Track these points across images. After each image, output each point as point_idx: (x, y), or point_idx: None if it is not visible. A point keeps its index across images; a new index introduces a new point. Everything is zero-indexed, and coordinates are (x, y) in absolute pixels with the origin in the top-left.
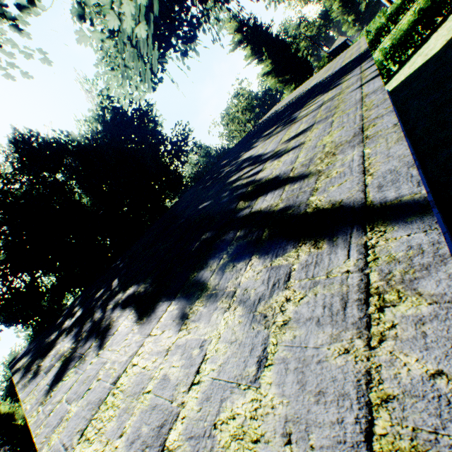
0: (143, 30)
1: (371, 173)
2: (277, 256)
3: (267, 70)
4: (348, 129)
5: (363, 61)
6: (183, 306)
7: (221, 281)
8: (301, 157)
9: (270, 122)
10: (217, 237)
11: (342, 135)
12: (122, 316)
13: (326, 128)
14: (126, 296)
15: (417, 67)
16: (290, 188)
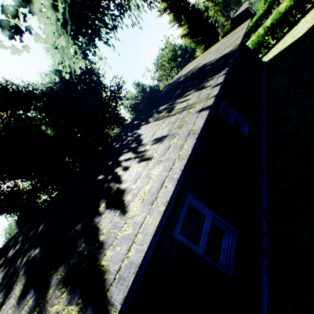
0: (62, 41)
1: (129, 255)
2: (69, 303)
3: (185, 33)
4: (163, 173)
5: (224, 67)
6: (32, 307)
7: (50, 299)
8: (140, 179)
9: (170, 93)
10: (78, 237)
11: (158, 177)
12: (21, 280)
13: (164, 154)
14: (33, 255)
15: (286, 46)
16: (116, 218)
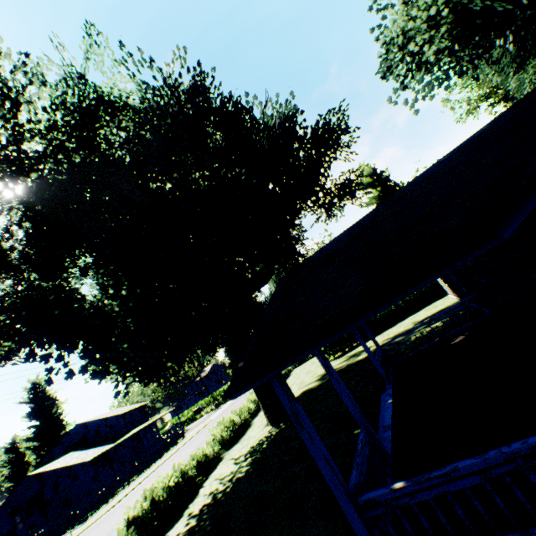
0: None
1: None
2: None
3: None
4: None
5: None
6: None
7: None
8: None
9: None
10: None
11: None
12: None
13: None
14: None
15: None
16: None
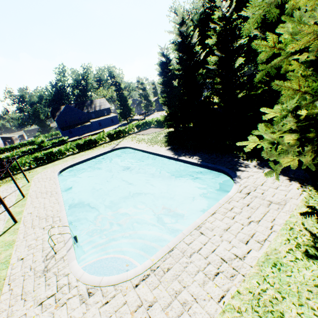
0: None
1: None
2: None
3: None
4: None
5: None
6: None
7: None
8: None
9: None
10: None
11: None
12: None
13: None
14: None
15: None
16: None
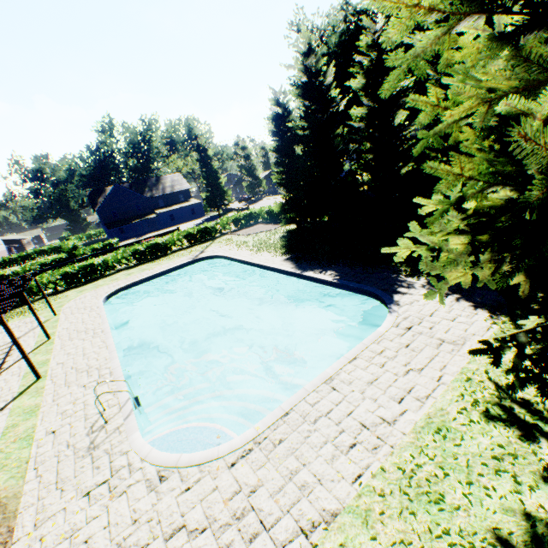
0: None
1: None
2: None
3: None
4: None
5: None
6: None
7: None
8: None
9: None
10: None
11: None
12: None
13: None
14: None
15: None
16: None
